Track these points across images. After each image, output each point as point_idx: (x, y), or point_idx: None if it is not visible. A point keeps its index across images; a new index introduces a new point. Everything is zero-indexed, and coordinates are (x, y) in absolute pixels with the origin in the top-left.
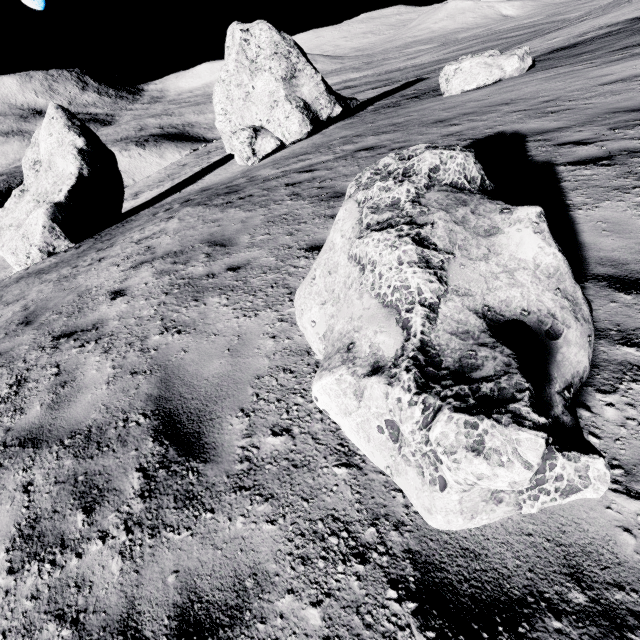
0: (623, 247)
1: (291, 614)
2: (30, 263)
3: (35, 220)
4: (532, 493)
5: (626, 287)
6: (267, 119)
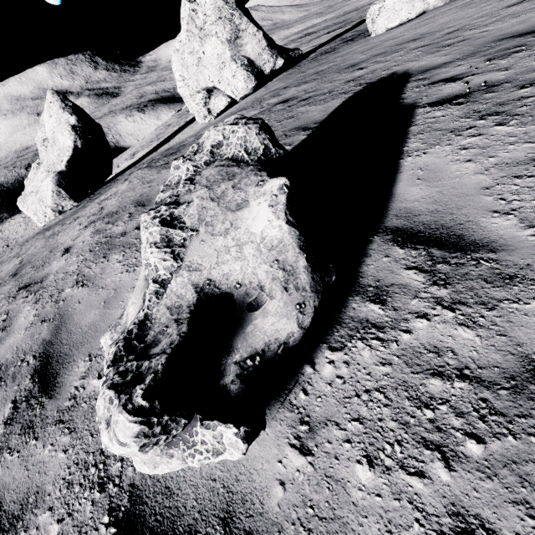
0: (425, 197)
1: (43, 527)
2: (47, 220)
3: (46, 187)
4: (191, 452)
5: (405, 240)
6: (218, 80)
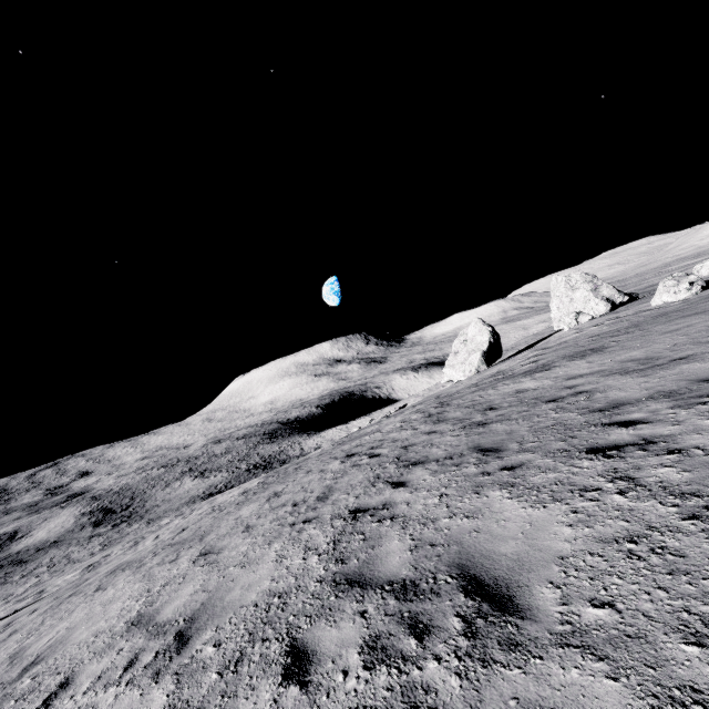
0: None
1: (665, 306)
2: (469, 376)
3: (475, 357)
4: (692, 290)
5: None
6: (583, 308)
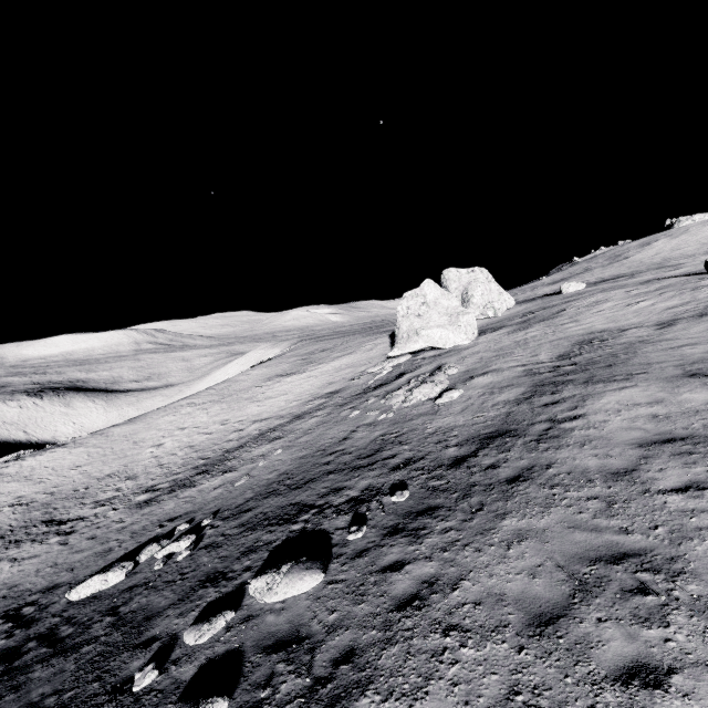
0: None
1: None
2: (472, 339)
3: (471, 318)
4: None
5: None
6: (498, 299)
